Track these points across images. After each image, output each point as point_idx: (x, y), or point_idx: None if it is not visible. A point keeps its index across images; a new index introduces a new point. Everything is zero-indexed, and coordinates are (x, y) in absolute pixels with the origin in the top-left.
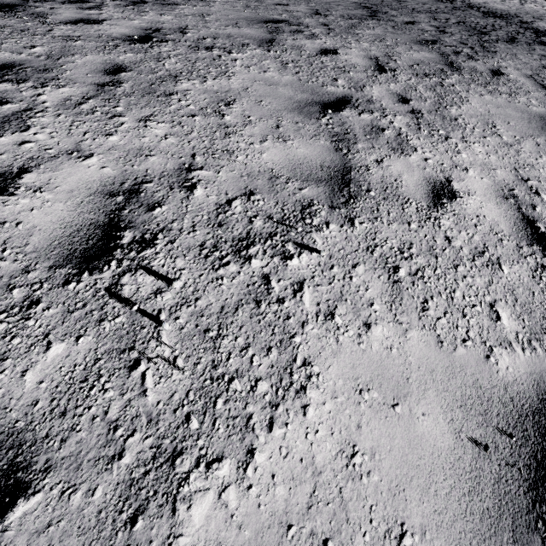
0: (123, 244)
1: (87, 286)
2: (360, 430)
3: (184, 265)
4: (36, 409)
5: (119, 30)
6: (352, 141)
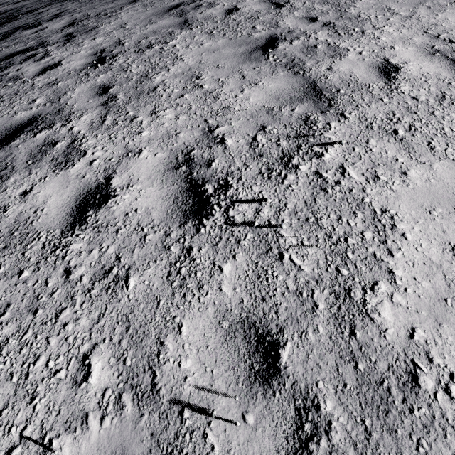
0: (211, 194)
1: (211, 227)
2: (446, 233)
3: (260, 189)
4: (245, 304)
5: (77, 63)
6: (301, 63)
